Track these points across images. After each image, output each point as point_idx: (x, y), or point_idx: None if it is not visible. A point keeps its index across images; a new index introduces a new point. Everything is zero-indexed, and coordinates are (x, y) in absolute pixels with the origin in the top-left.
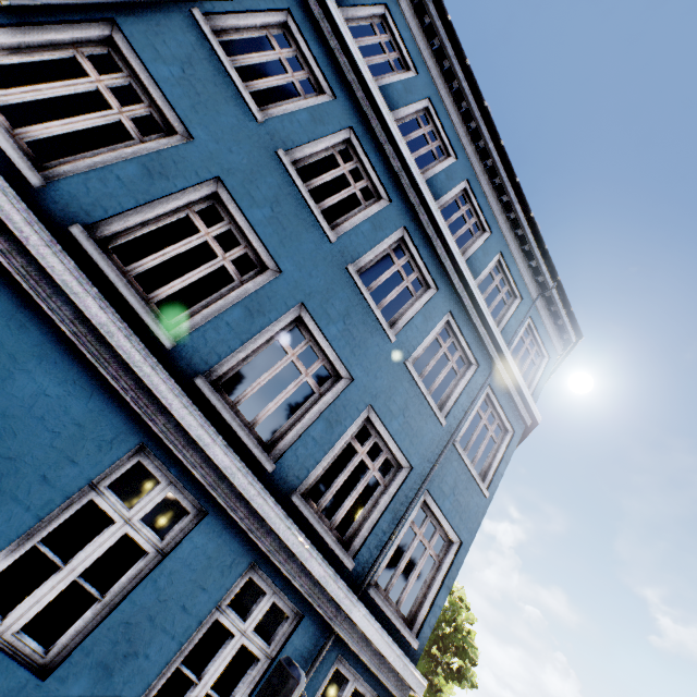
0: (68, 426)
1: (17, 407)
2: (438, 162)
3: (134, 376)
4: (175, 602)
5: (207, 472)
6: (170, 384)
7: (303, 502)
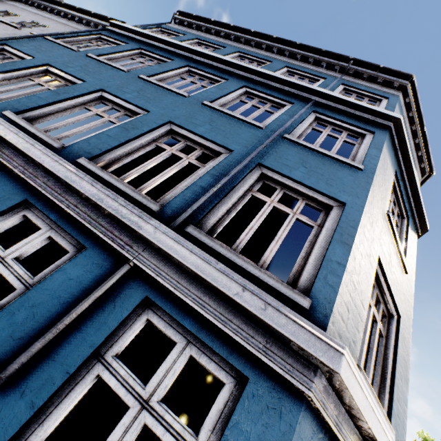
0: None
1: None
2: None
3: None
4: None
5: None
6: None
7: (90, 163)
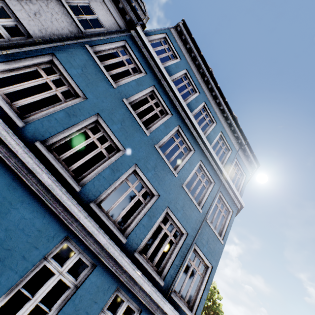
0: (34, 231)
1: (12, 225)
2: (191, 95)
3: (63, 205)
4: (83, 310)
5: (96, 246)
6: (79, 208)
7: (139, 255)
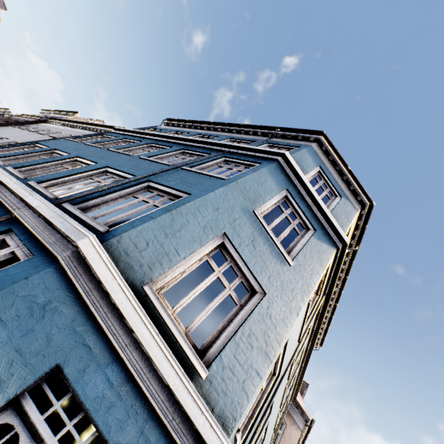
0: None
1: None
2: None
3: None
4: None
5: None
6: None
7: (34, 183)
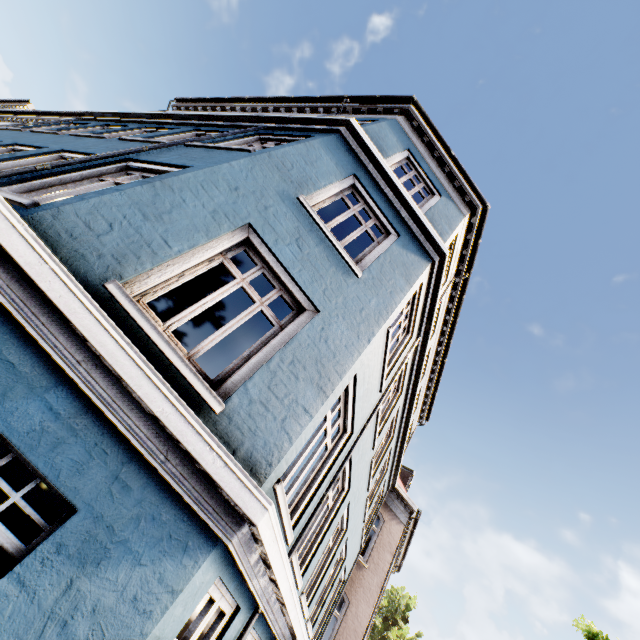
0: None
1: None
2: None
3: None
4: None
5: None
6: None
7: None
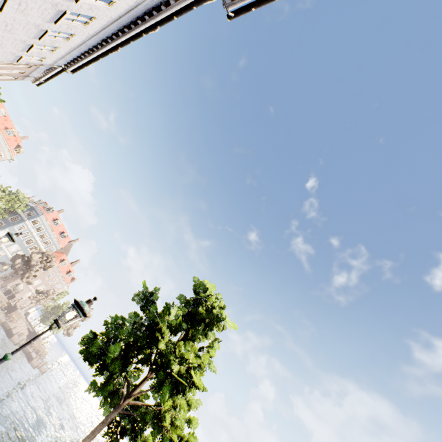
0: None
1: None
2: None
3: None
4: None
5: None
6: None
7: None
